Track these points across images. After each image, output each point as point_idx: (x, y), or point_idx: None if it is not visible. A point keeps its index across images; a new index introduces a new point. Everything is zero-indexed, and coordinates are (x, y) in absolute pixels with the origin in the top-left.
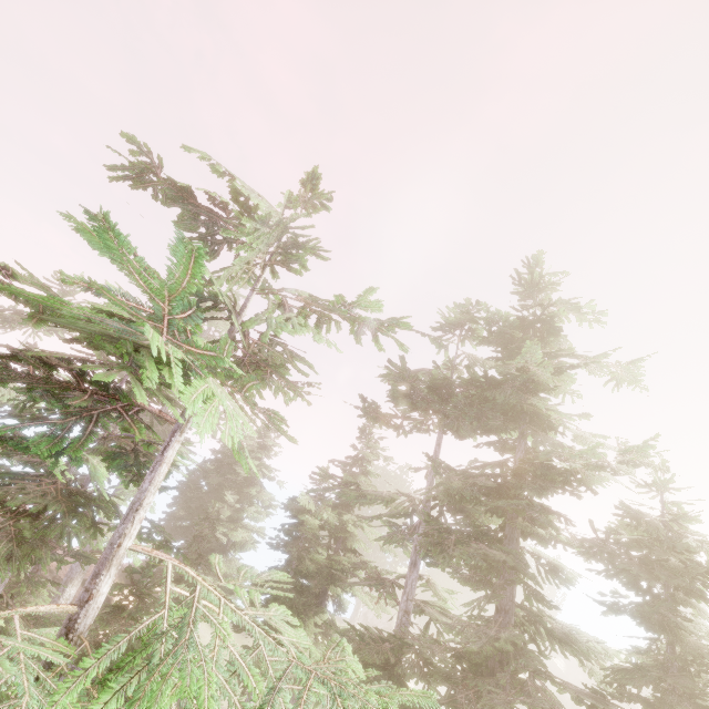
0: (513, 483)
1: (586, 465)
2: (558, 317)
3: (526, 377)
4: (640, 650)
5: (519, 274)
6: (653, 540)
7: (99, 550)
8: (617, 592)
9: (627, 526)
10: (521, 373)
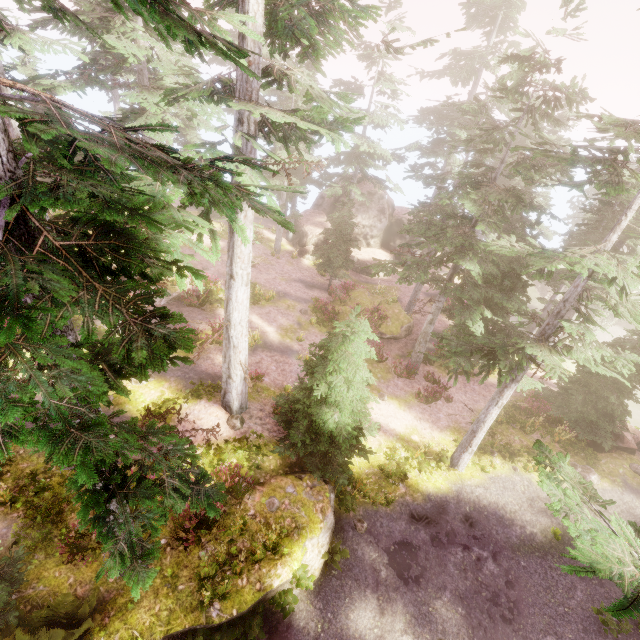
0: None
1: None
2: None
3: None
4: None
5: None
6: None
7: None
8: None
9: None
10: None
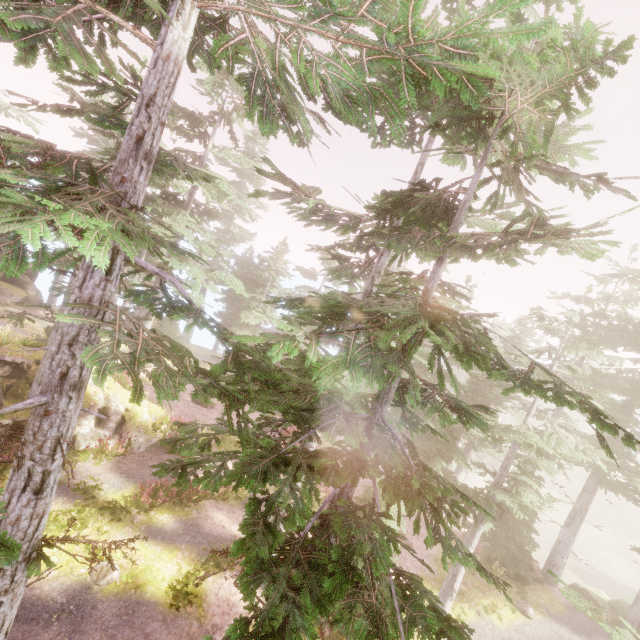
0: None
1: None
2: None
3: None
4: None
5: None
6: None
7: None
8: None
9: None
10: None
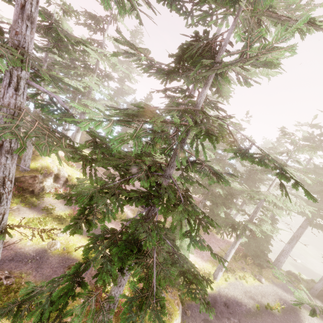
0: None
1: None
2: None
3: None
4: None
5: None
6: None
7: None
8: None
9: None
10: None
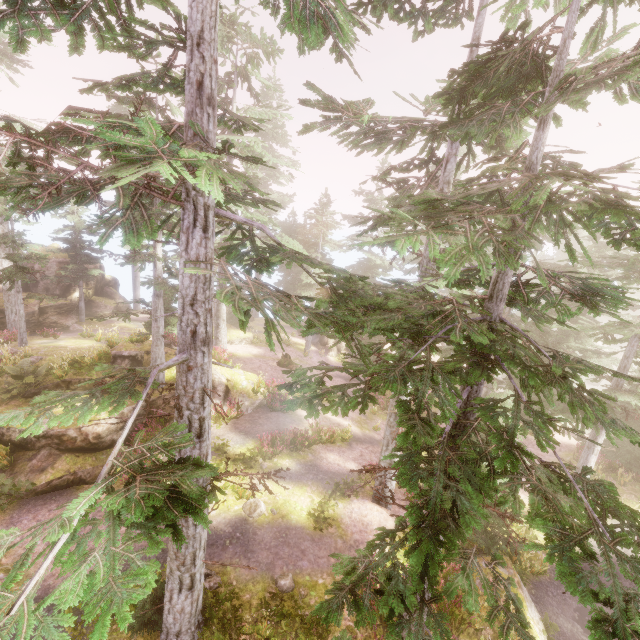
0: None
1: None
2: None
3: None
4: None
5: None
6: None
7: None
8: None
9: None
10: None
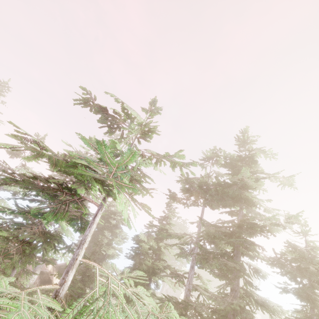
0: (237, 230)
1: (271, 224)
2: (256, 156)
3: (243, 183)
4: (298, 310)
5: (238, 136)
6: (302, 258)
7: (52, 258)
8: (286, 282)
9: (290, 251)
10: (240, 181)
